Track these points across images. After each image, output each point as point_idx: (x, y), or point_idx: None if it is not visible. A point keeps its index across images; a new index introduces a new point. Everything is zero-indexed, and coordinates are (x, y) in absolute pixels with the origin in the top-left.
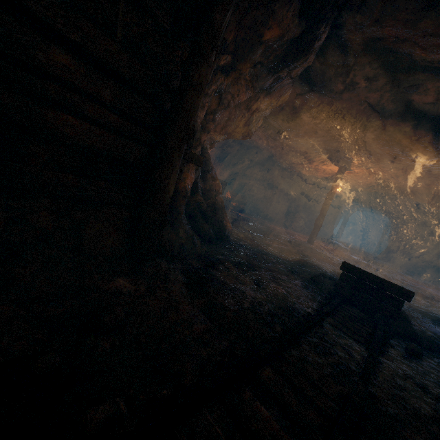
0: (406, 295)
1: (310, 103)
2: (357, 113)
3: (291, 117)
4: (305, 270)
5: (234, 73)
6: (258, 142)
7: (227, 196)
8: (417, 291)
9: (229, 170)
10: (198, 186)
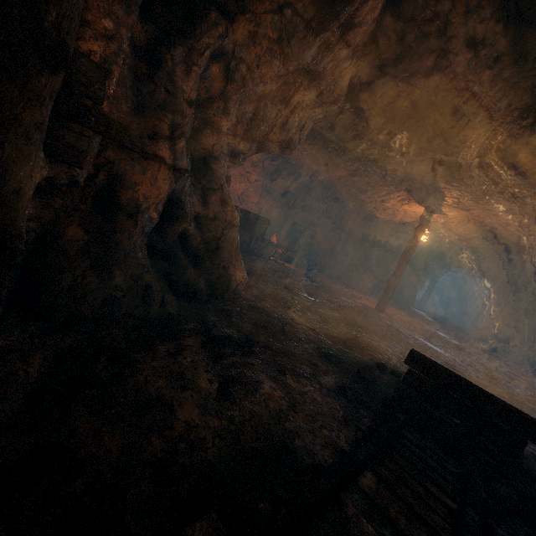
0: (532, 431)
1: (381, 98)
2: (453, 112)
3: (354, 125)
4: (353, 355)
5: (243, 18)
6: (318, 170)
7: (273, 241)
8: (533, 392)
9: (279, 208)
10: (184, 208)
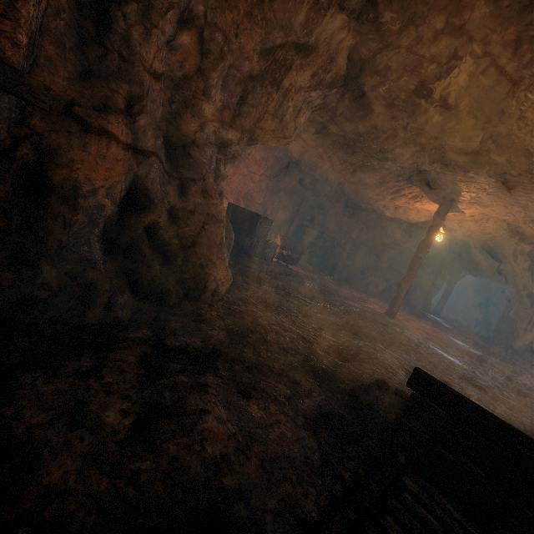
0: None
1: (384, 76)
2: (469, 85)
3: (357, 112)
4: (348, 369)
5: None
6: (323, 168)
7: (277, 242)
8: None
9: (285, 208)
10: (152, 197)
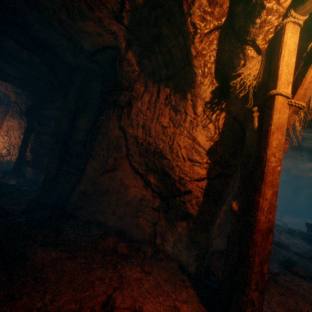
0: None
1: None
2: None
3: None
4: (280, 228)
5: None
6: None
7: None
8: None
9: None
10: None
